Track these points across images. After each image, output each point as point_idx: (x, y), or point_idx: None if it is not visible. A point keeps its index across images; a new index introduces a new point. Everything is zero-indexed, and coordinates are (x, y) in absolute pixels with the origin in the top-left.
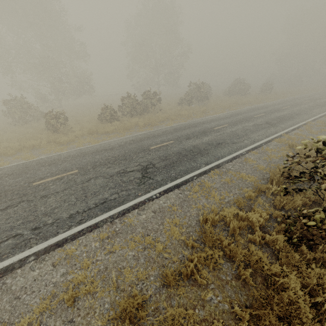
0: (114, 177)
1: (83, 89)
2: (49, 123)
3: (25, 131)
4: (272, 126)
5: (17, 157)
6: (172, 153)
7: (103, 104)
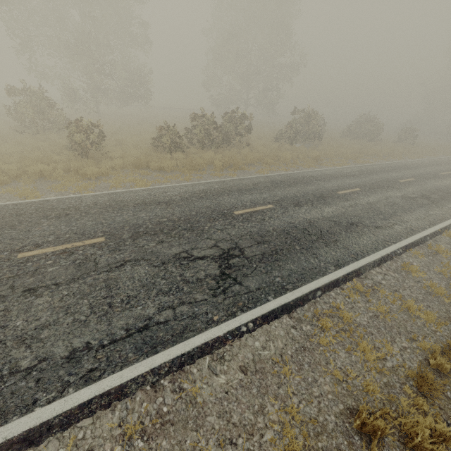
0: (168, 266)
1: (135, 93)
2: (73, 138)
3: (35, 145)
4: (434, 203)
5: (10, 189)
6: (274, 231)
7: (163, 121)
